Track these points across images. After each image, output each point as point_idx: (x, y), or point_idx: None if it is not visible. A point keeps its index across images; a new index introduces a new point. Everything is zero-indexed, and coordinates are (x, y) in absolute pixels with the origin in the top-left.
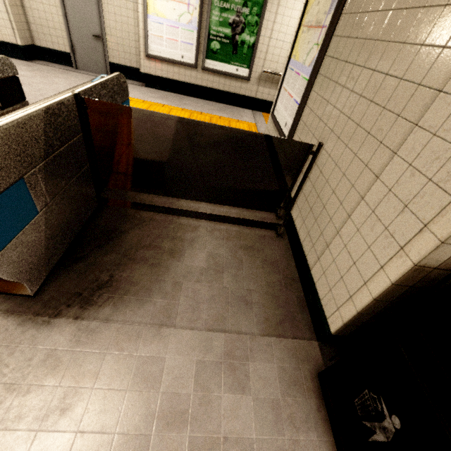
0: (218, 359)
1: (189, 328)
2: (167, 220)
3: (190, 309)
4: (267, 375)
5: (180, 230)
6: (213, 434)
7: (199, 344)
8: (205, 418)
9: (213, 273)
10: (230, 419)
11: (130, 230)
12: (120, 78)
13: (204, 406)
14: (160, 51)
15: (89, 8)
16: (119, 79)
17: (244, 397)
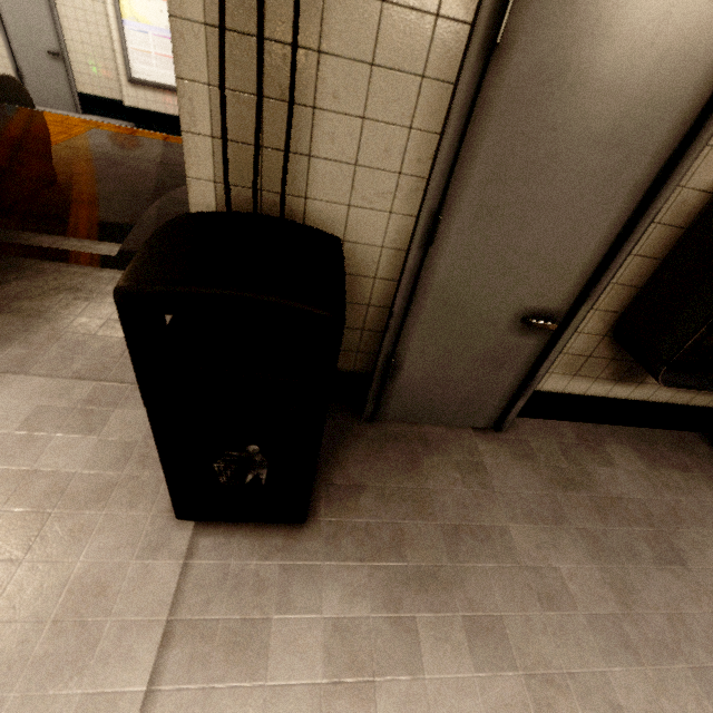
0: (71, 405)
1: (46, 376)
2: (80, 273)
3: (60, 358)
4: (135, 420)
5: (93, 284)
6: (20, 467)
7: (52, 391)
8: (18, 454)
9: (119, 326)
10: (54, 456)
11: (15, 281)
12: (7, 81)
13: (23, 444)
14: (149, 73)
15: (38, 12)
16: (5, 83)
17: (87, 438)
